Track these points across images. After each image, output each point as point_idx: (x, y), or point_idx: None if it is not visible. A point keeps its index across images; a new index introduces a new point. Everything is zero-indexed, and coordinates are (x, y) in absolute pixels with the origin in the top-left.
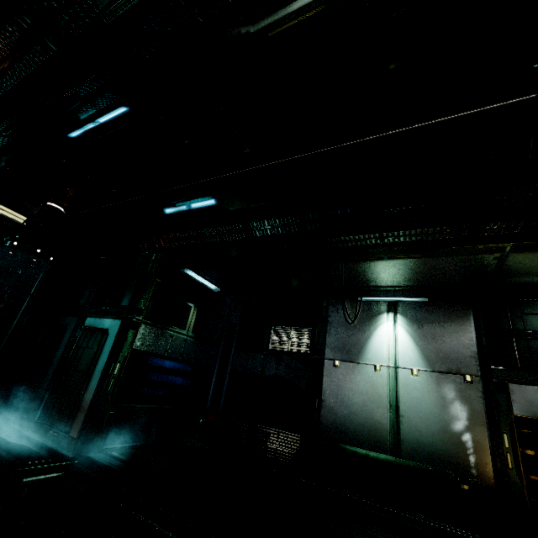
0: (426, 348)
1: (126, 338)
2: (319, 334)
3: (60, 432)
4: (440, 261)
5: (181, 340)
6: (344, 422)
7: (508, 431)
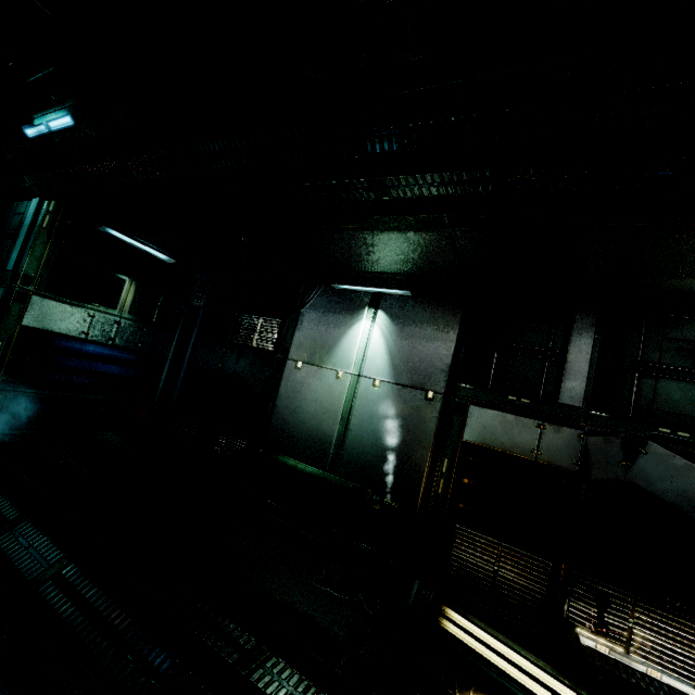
0: (397, 356)
1: (8, 312)
2: (288, 328)
3: None
4: (385, 238)
5: (109, 321)
6: (292, 431)
7: (450, 456)
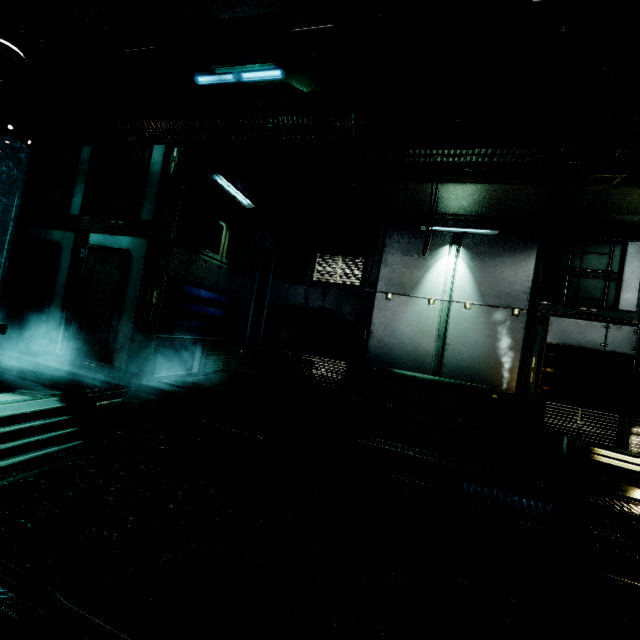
0: (483, 283)
1: (159, 262)
2: (373, 265)
3: (98, 363)
4: (536, 190)
5: (215, 266)
6: (391, 350)
7: (537, 355)
